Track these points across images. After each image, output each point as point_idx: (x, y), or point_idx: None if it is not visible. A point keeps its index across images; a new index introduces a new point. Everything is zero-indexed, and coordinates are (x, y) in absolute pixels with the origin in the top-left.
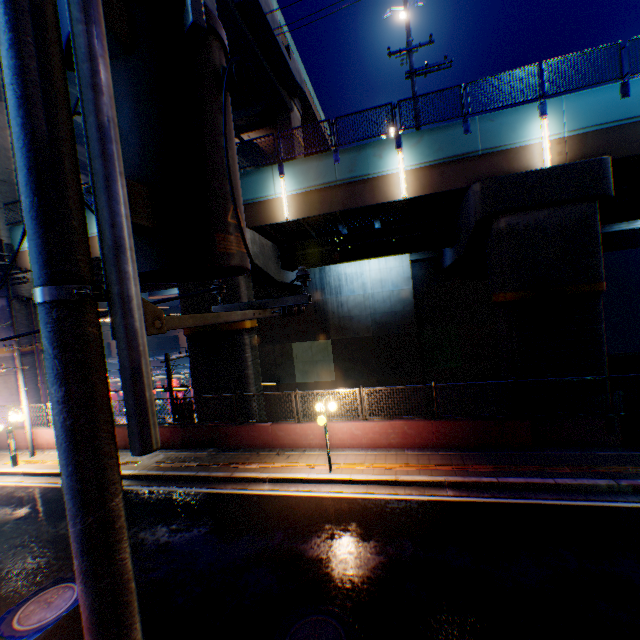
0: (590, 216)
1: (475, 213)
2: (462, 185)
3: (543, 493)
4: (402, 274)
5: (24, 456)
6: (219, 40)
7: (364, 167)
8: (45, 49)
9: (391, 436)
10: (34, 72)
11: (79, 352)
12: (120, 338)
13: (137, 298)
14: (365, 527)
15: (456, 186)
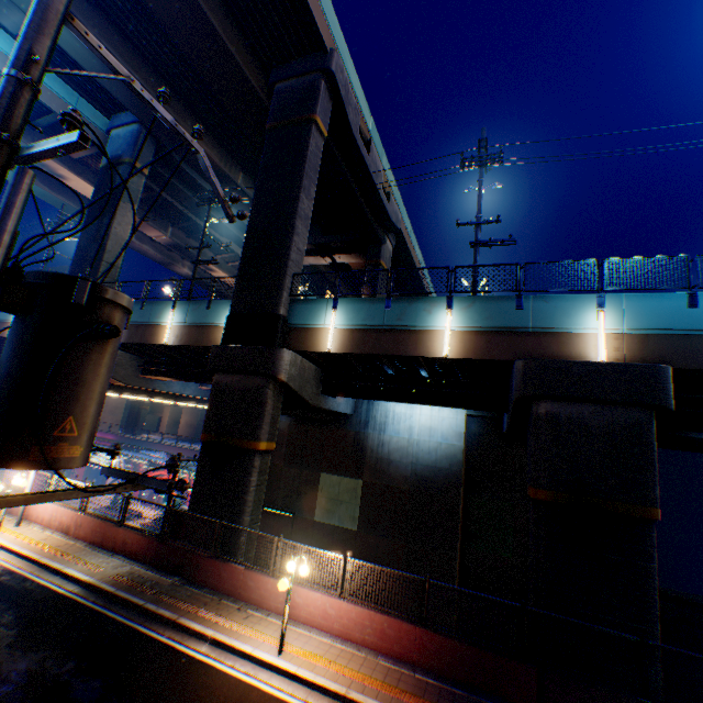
0: (643, 425)
1: (515, 390)
2: (507, 357)
3: None
4: (454, 427)
5: (10, 523)
6: (112, 301)
7: (412, 318)
8: None
9: (367, 630)
10: None
11: None
12: None
13: None
14: None
15: (501, 357)
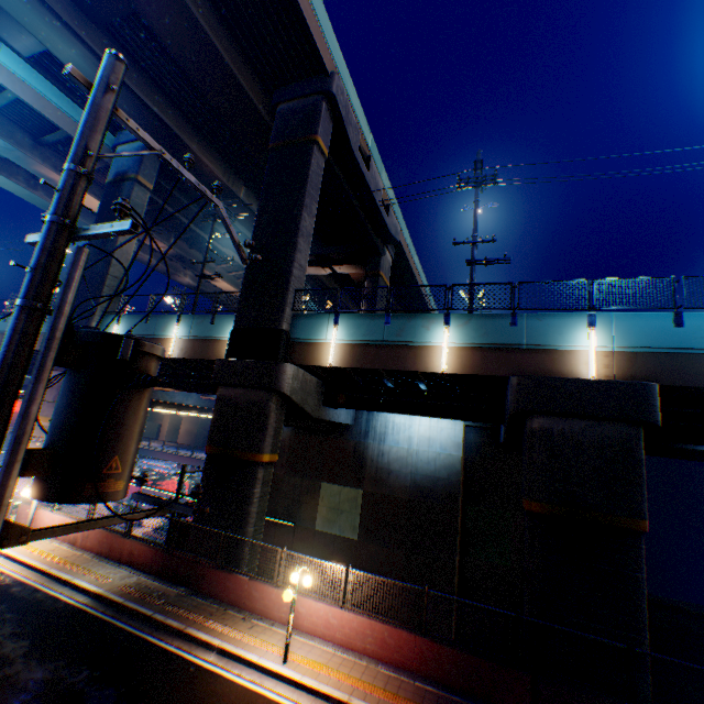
0: (632, 440)
1: (510, 405)
2: (503, 373)
3: None
4: (453, 437)
5: None
6: (150, 353)
7: (411, 334)
8: (4, 401)
9: (368, 639)
10: None
11: None
12: None
13: None
14: None
15: (496, 372)
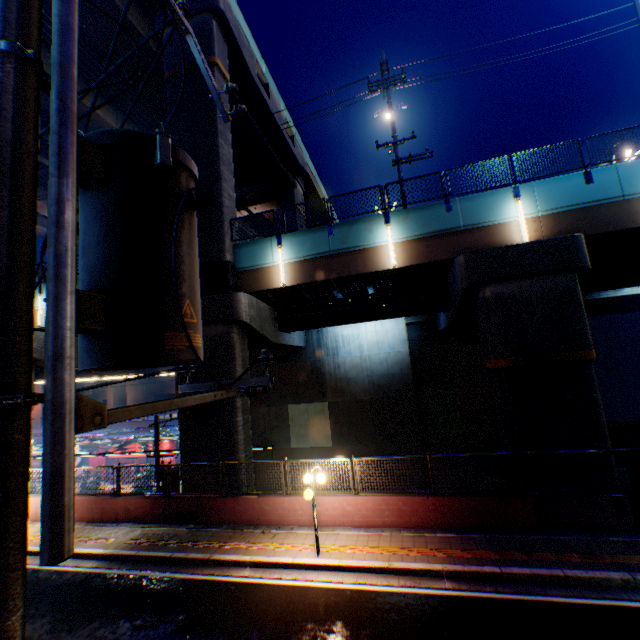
0: (571, 286)
1: (461, 282)
2: (447, 256)
3: (552, 587)
4: (398, 336)
5: None
6: (188, 170)
7: (356, 239)
8: (19, 199)
9: (385, 513)
10: (5, 218)
11: (0, 459)
12: (46, 442)
13: (70, 402)
14: (352, 627)
15: (442, 257)
